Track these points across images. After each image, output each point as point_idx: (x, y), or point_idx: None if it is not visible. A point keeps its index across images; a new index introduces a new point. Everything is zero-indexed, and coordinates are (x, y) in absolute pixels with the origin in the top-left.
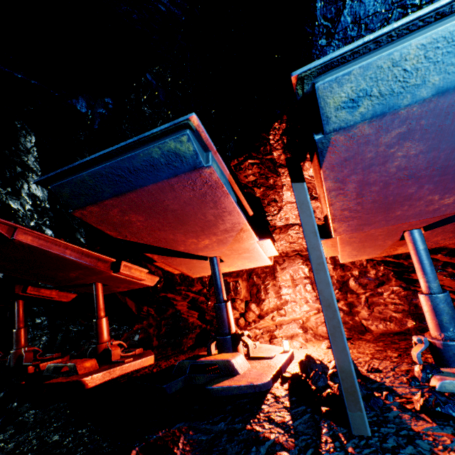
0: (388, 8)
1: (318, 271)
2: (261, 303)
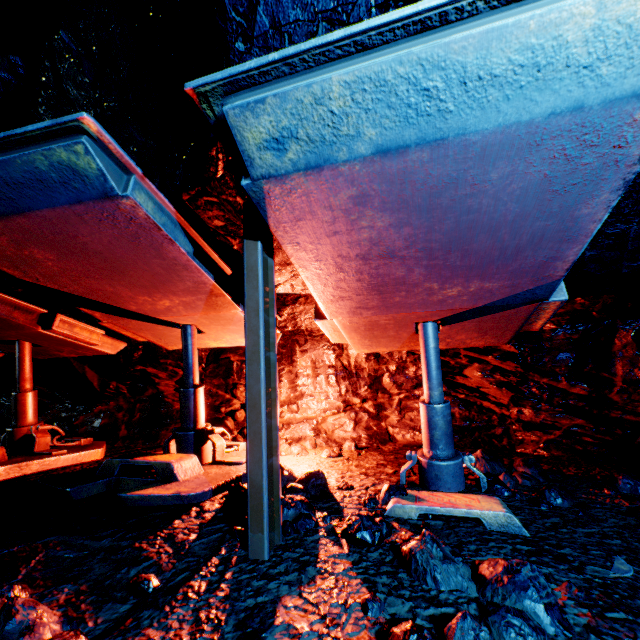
0: (312, 19)
1: (251, 362)
2: None
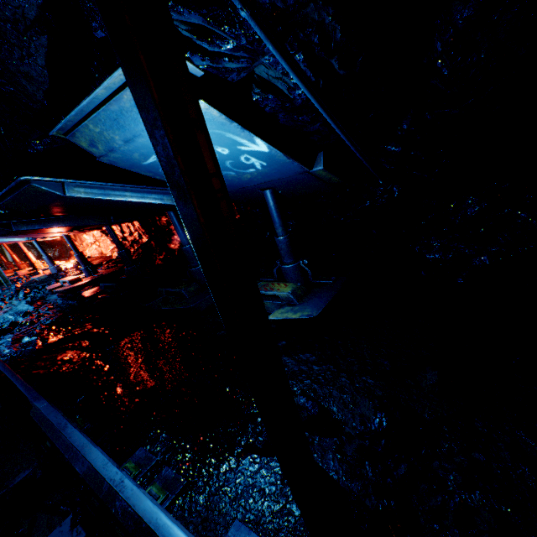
0: None
1: None
2: (77, 242)
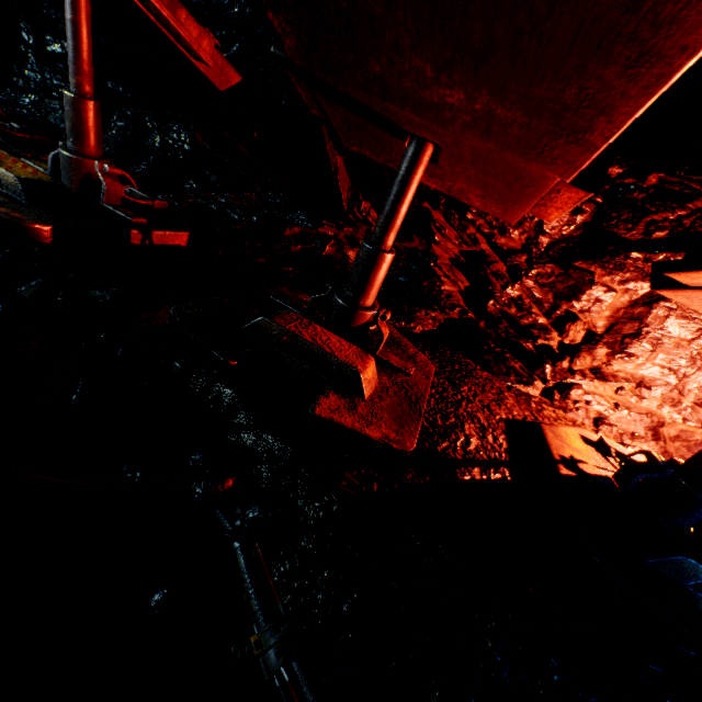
0: None
1: None
2: (622, 357)
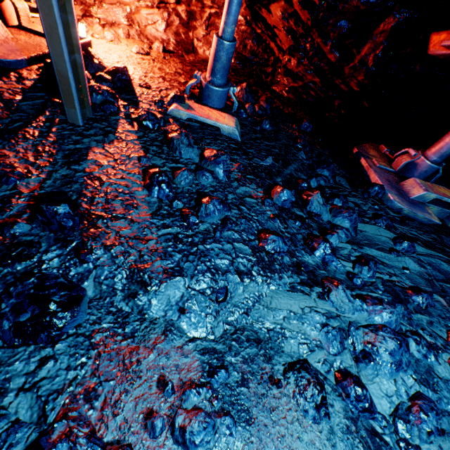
0: None
1: None
2: None
